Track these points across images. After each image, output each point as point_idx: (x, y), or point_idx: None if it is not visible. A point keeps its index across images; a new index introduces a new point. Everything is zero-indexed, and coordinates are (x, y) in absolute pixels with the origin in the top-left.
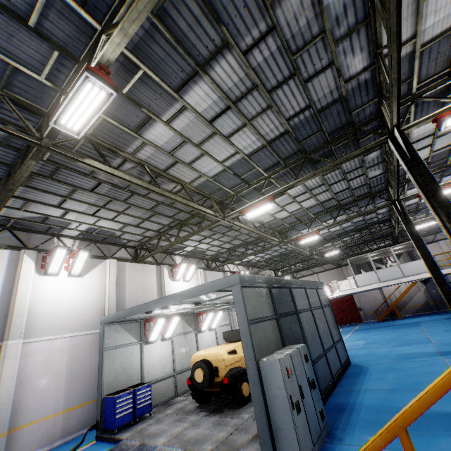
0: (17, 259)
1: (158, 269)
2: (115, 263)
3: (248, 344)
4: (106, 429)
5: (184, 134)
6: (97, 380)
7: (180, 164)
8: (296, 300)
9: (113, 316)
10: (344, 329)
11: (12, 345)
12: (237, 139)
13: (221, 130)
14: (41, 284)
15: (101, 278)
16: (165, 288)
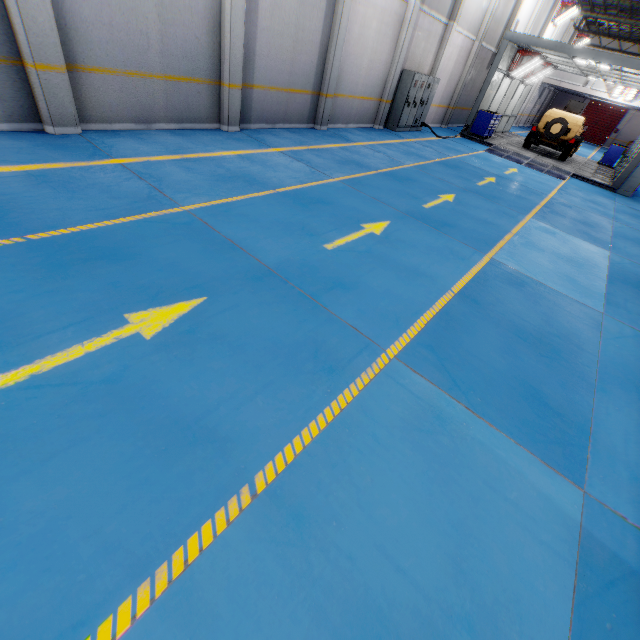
0: None
1: None
2: None
3: None
4: (468, 133)
5: None
6: (453, 91)
7: None
8: None
9: (530, 39)
10: (584, 144)
11: (453, 29)
12: None
13: None
14: None
15: None
16: (522, 3)
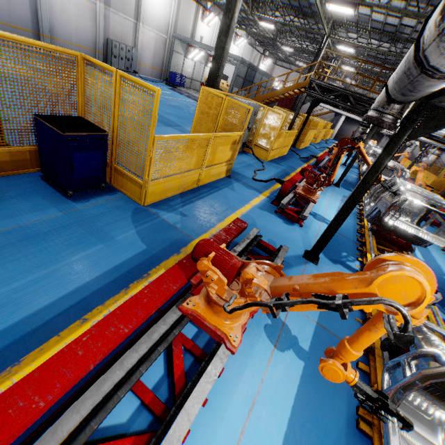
0: None
1: (197, 8)
2: None
3: (233, 81)
4: (169, 83)
5: None
6: (162, 62)
7: None
8: (255, 78)
9: (182, 37)
10: None
11: (140, 26)
12: None
13: None
14: None
15: (170, 2)
16: (197, 26)
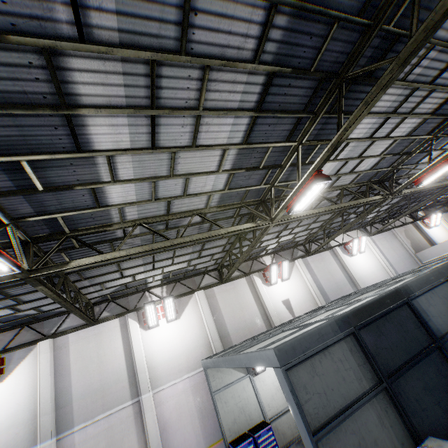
0: (125, 324)
1: (249, 280)
2: (203, 293)
3: None
4: None
5: (145, 176)
6: None
7: (175, 200)
8: (429, 318)
9: (205, 362)
10: None
11: (145, 399)
12: (208, 138)
13: (176, 143)
14: (149, 338)
15: (196, 313)
16: (263, 298)
